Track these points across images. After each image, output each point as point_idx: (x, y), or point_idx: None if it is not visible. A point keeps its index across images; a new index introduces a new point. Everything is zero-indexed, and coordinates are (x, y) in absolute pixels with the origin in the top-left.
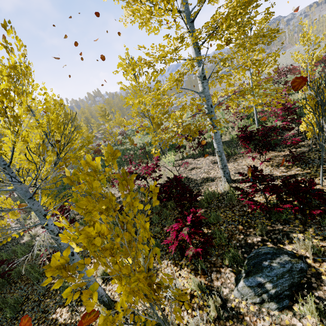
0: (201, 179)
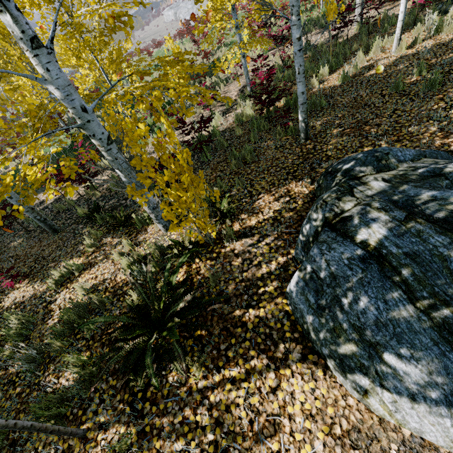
0: (326, 39)
